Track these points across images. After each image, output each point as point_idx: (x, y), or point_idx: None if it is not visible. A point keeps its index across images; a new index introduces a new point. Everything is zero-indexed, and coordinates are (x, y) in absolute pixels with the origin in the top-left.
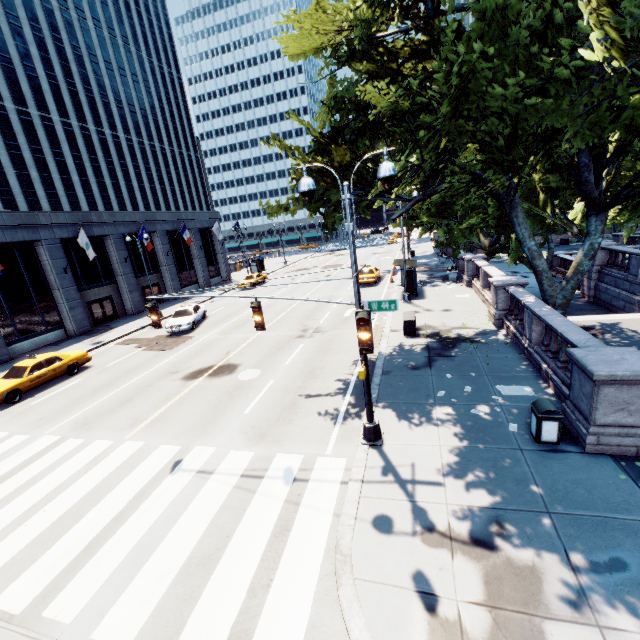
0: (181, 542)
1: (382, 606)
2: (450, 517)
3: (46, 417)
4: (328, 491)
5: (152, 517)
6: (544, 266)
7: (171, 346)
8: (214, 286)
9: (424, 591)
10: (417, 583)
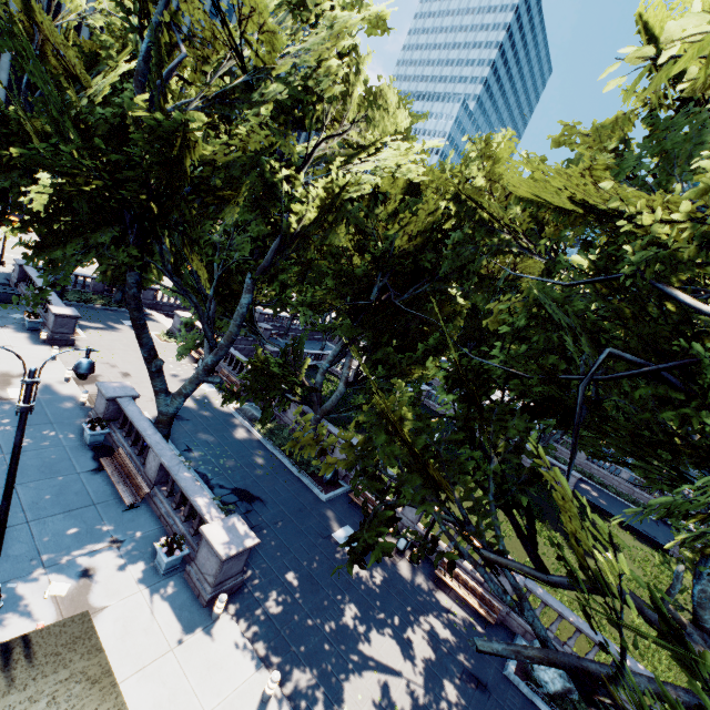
0: None
1: None
2: None
3: None
4: None
5: None
6: None
7: None
8: None
9: None
10: None
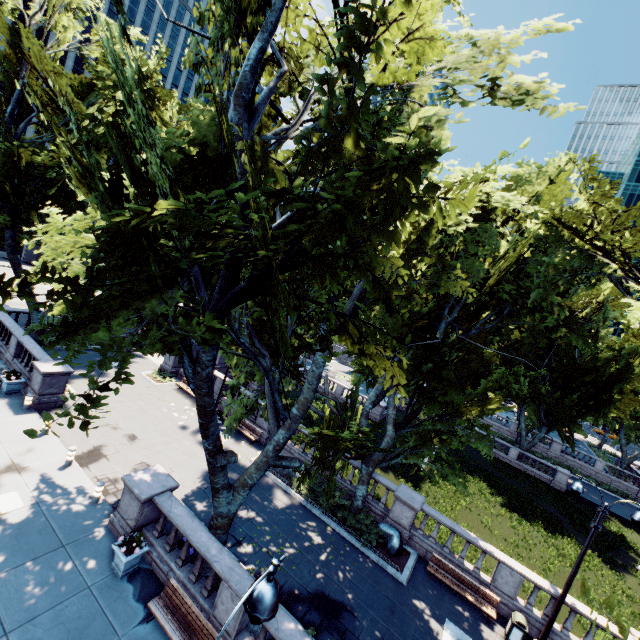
0: None
1: None
2: None
3: None
4: None
5: None
6: None
7: None
8: None
9: None
10: None
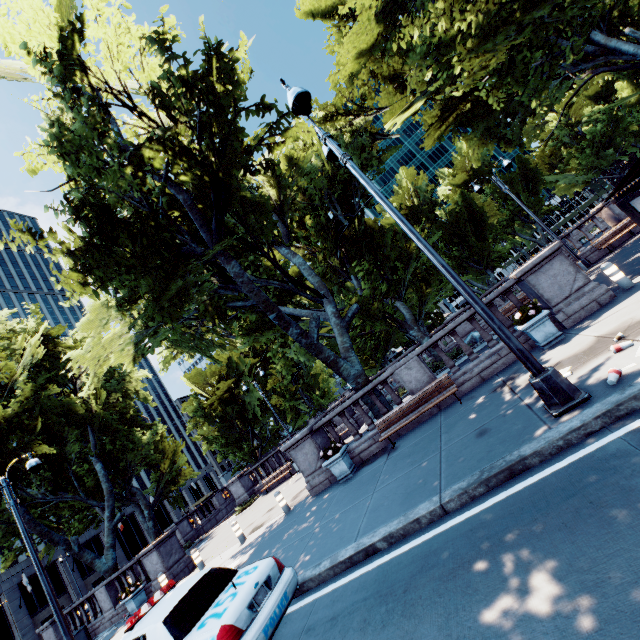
0: None
1: None
2: None
3: None
4: None
5: None
6: (147, 527)
7: None
8: None
9: None
10: None
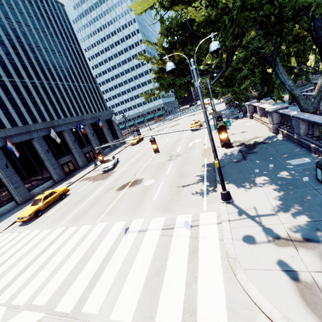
0: (141, 266)
1: (265, 281)
2: (287, 230)
3: (56, 220)
4: (211, 229)
5: (122, 256)
6: (299, 93)
7: (106, 177)
8: (118, 147)
9: (287, 270)
10: (281, 266)
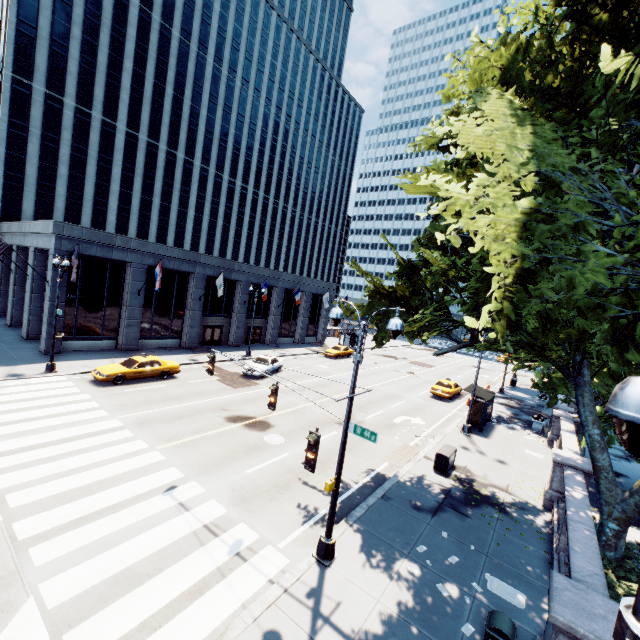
0: (131, 553)
1: None
2: None
3: (126, 405)
4: (254, 580)
5: (128, 521)
6: (605, 463)
7: (238, 385)
8: (306, 344)
9: None
10: None
